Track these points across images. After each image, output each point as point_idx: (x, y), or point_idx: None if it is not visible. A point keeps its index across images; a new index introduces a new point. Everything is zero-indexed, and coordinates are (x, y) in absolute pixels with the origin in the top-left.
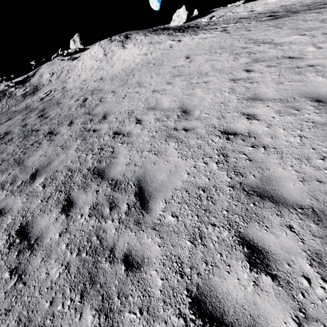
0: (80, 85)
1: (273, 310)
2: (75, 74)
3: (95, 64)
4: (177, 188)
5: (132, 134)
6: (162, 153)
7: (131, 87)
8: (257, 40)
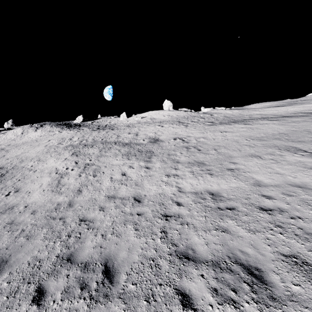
0: None
1: None
2: None
3: (13, 137)
4: None
5: None
6: (1, 161)
7: (15, 149)
8: (73, 137)
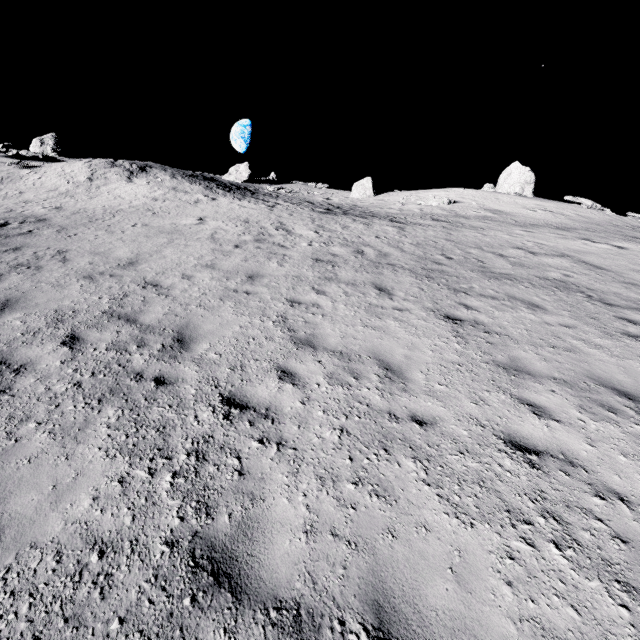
0: (13, 205)
1: (51, 358)
2: (14, 189)
3: (63, 186)
4: (48, 308)
5: (41, 269)
6: (62, 287)
7: (93, 228)
8: (284, 225)
